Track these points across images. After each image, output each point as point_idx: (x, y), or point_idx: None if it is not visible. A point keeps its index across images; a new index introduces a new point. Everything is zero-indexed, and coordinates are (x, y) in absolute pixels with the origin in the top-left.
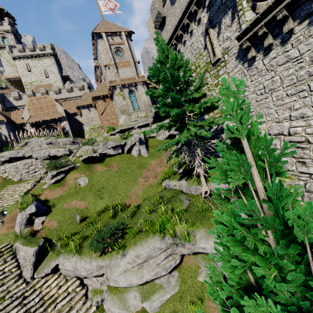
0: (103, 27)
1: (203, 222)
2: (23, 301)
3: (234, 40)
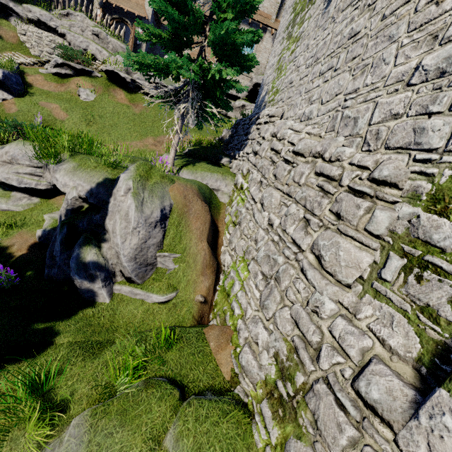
0: None
1: (83, 159)
2: None
3: None
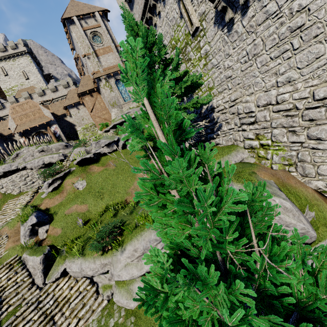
0: (73, 9)
1: None
2: (38, 305)
3: (209, 2)
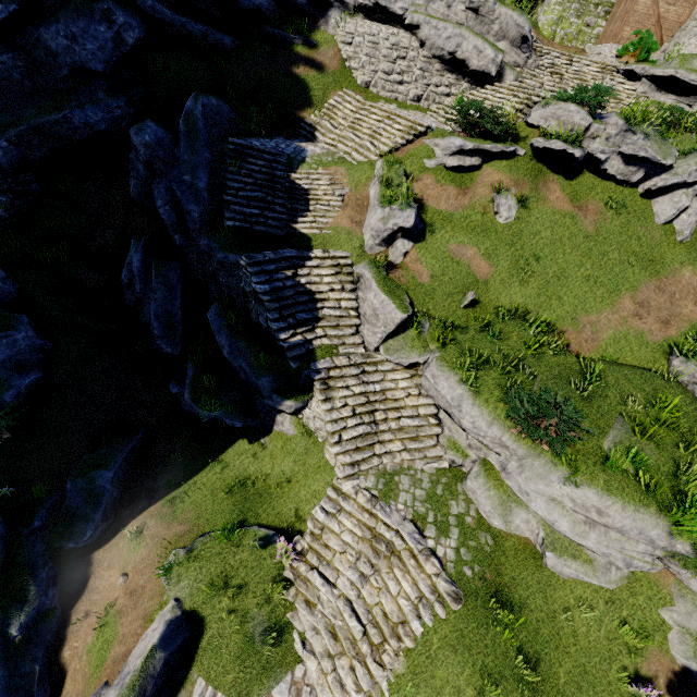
0: None
1: None
2: (360, 374)
3: None
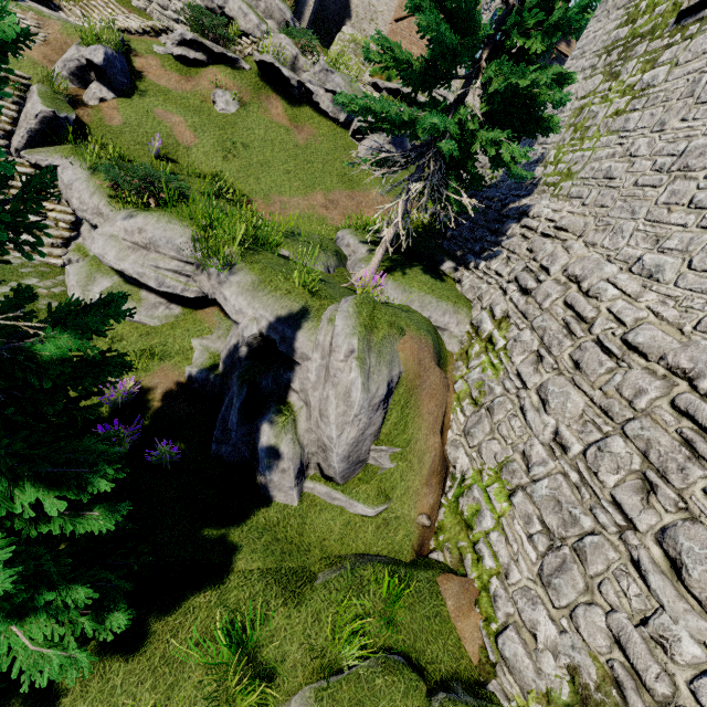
0: None
1: (265, 270)
2: None
3: None
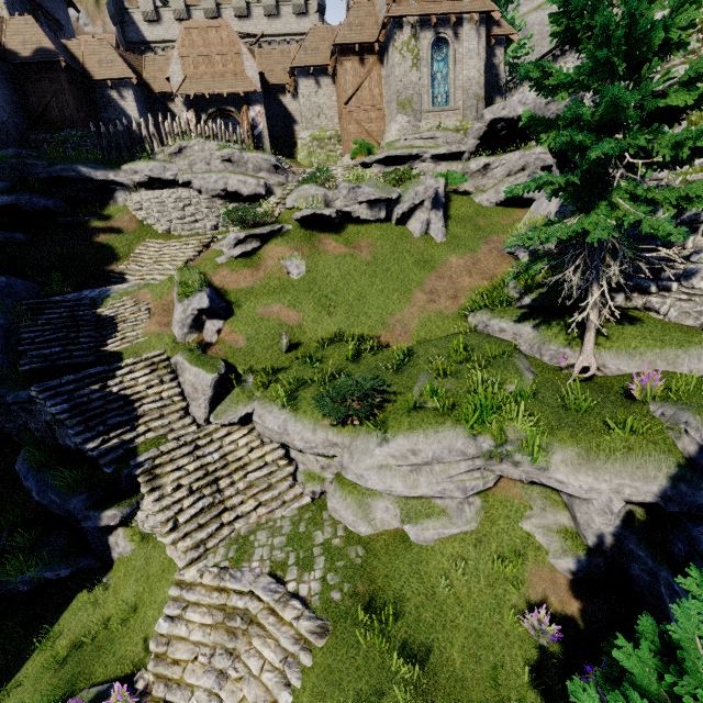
0: None
1: (577, 435)
2: (195, 451)
3: None
